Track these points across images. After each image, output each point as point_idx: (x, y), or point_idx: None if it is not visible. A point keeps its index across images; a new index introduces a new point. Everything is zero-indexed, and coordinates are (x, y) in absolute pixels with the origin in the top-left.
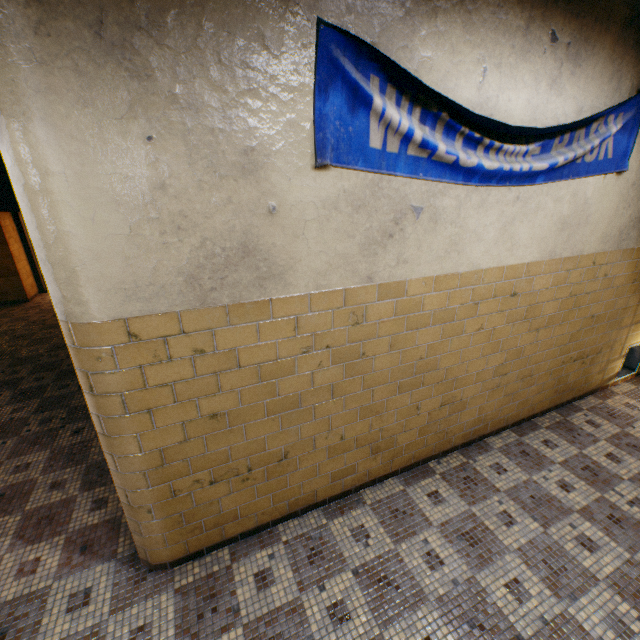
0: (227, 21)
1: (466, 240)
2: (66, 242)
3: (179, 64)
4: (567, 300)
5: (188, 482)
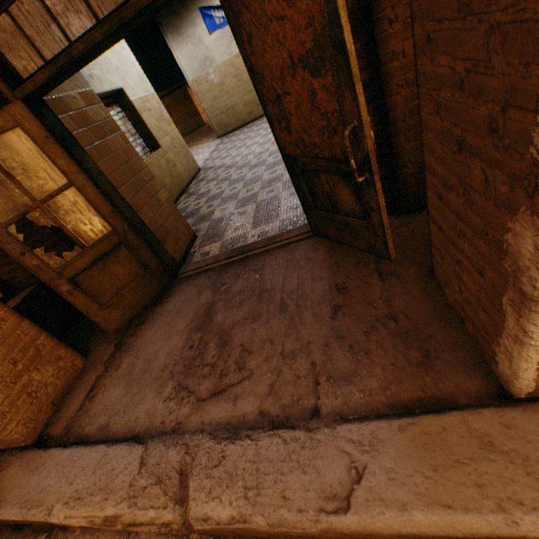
0: (188, 20)
1: None
2: (184, 68)
3: (186, 31)
4: None
5: (216, 115)
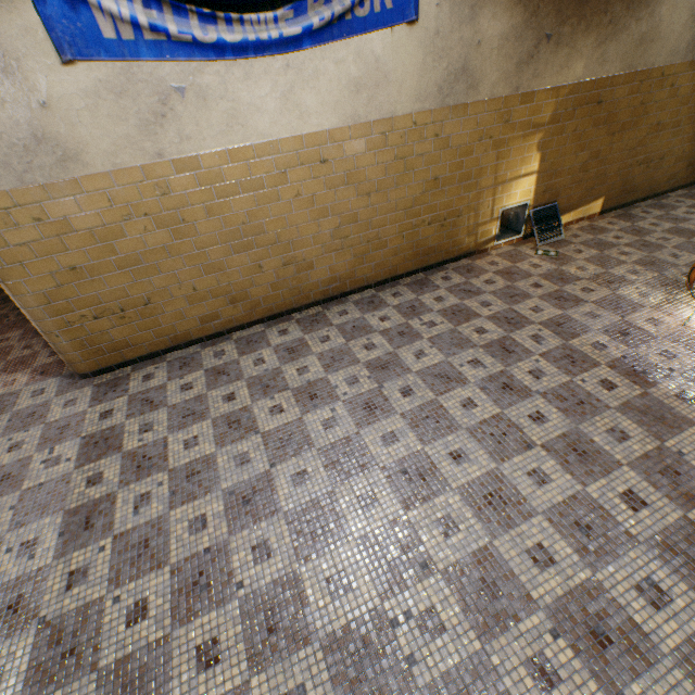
0: None
1: (246, 113)
2: None
3: None
4: (395, 164)
5: (77, 317)
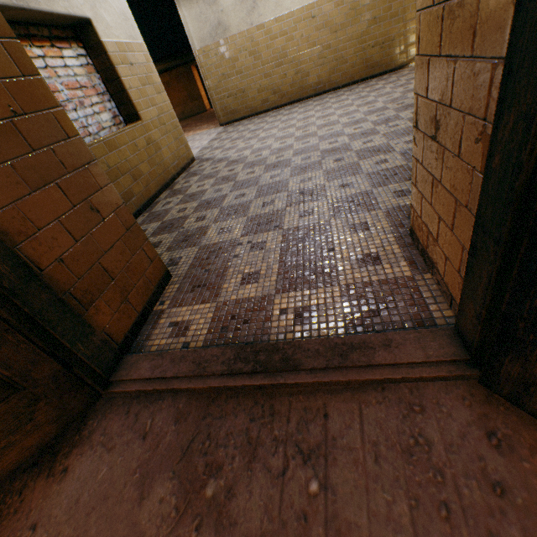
0: None
1: (281, 1)
2: (190, 31)
3: None
4: (349, 13)
5: (222, 97)
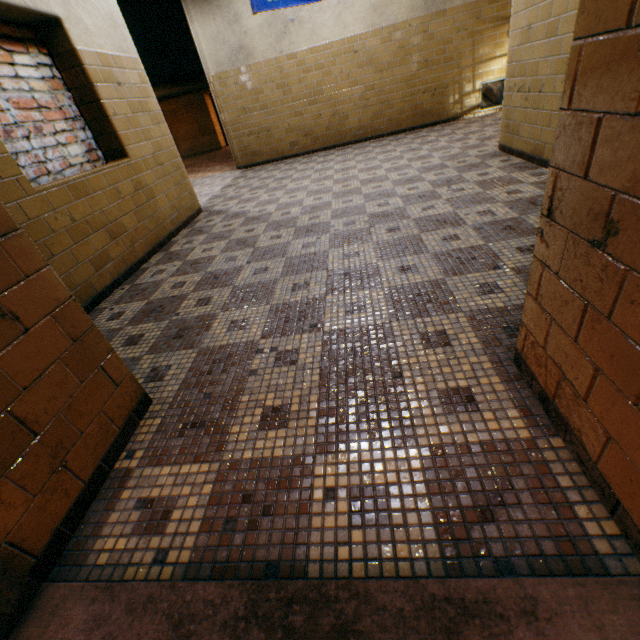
0: None
1: (318, 29)
2: (204, 52)
3: None
4: (398, 52)
5: (242, 134)
